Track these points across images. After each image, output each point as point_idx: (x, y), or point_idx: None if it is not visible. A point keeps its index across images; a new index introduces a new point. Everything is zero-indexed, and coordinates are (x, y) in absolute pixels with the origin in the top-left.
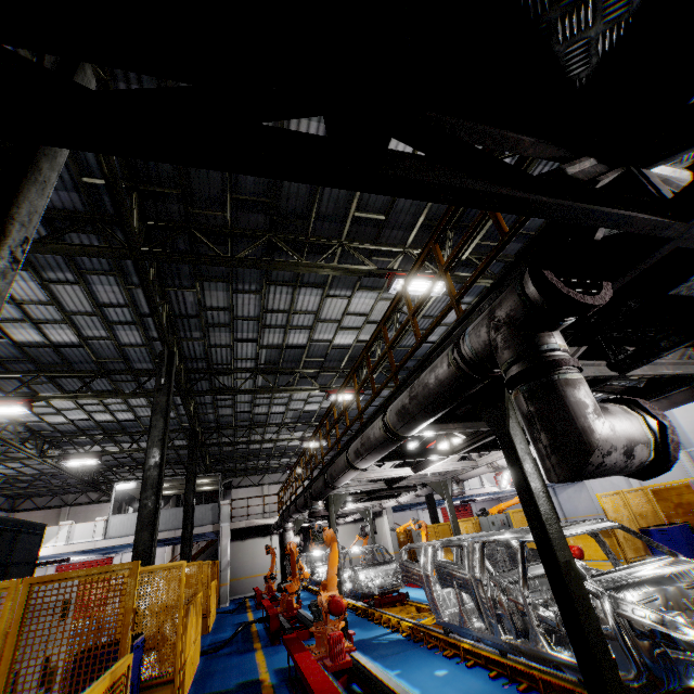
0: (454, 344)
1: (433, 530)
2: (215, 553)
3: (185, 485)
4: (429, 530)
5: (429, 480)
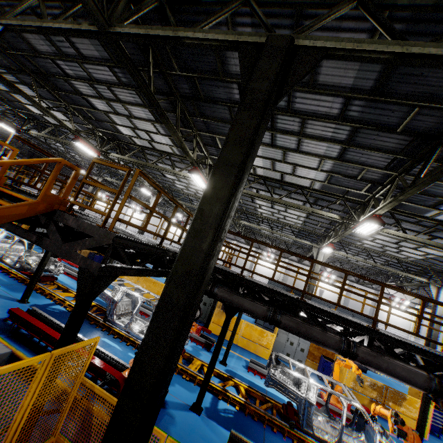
0: None
1: None
2: None
3: None
4: None
5: None
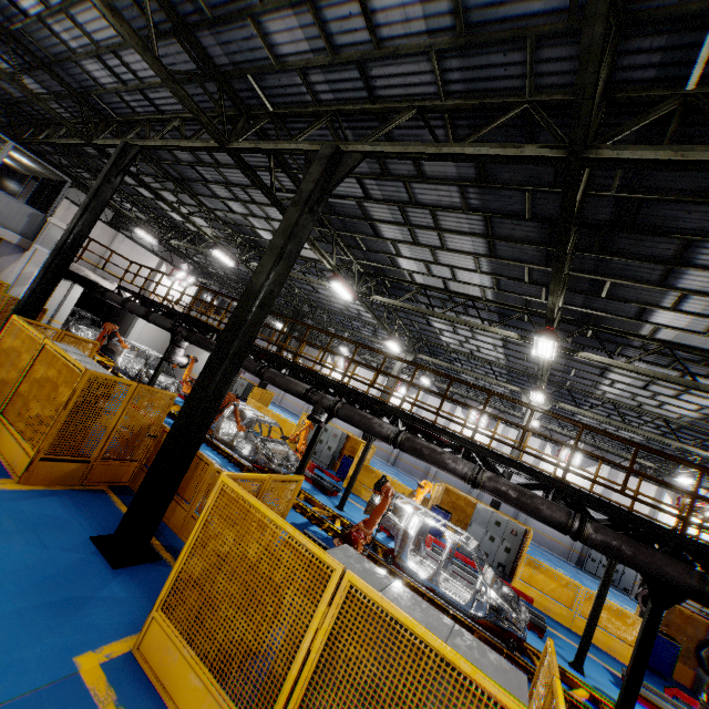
0: None
1: (261, 394)
2: None
3: (84, 212)
4: (259, 393)
5: None
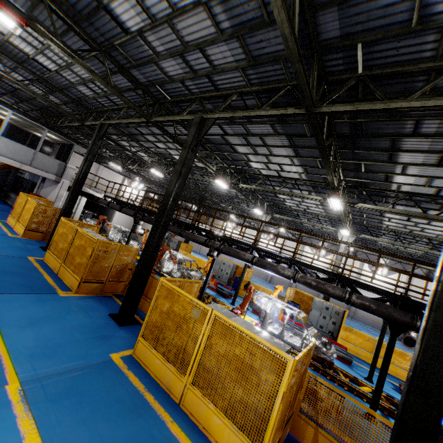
0: (417, 319)
1: (186, 246)
2: (8, 173)
3: (85, 161)
4: (185, 246)
5: None
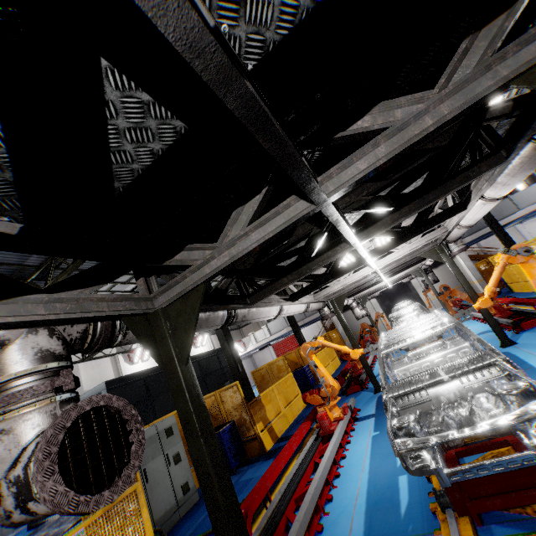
0: None
1: None
2: None
3: None
4: None
5: (421, 252)
